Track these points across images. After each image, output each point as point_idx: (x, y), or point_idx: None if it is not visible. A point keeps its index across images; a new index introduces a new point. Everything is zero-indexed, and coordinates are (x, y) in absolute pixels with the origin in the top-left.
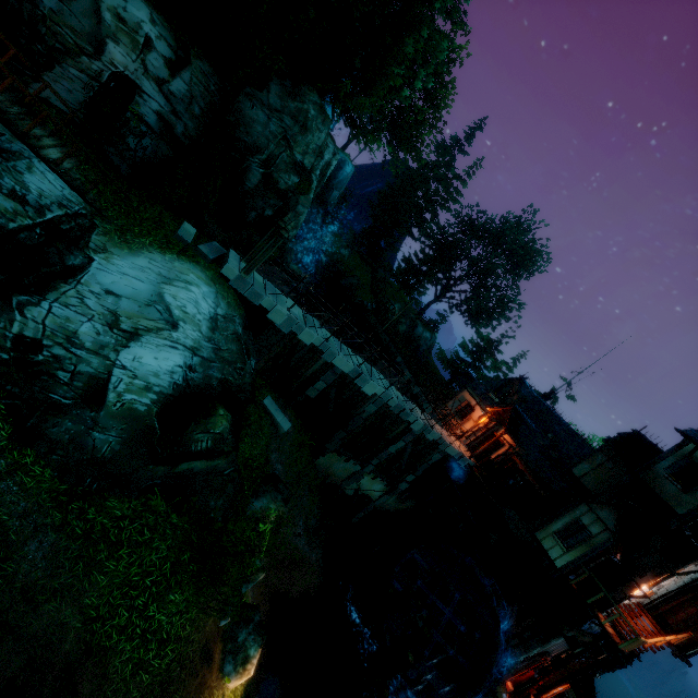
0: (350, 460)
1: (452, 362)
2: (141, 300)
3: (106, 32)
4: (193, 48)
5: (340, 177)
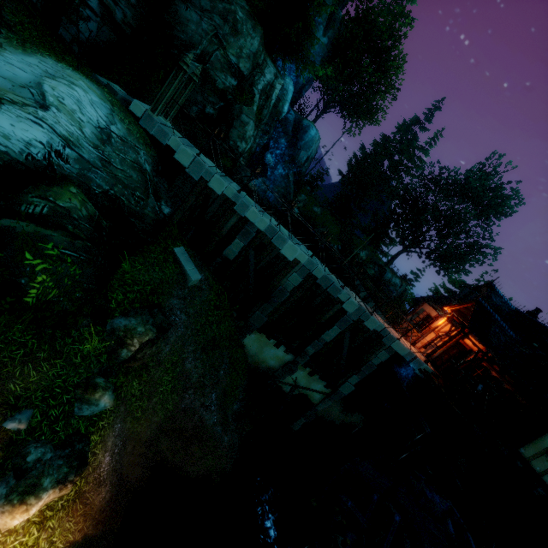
0: (281, 346)
1: None
2: (17, 82)
3: None
4: None
5: (306, 139)
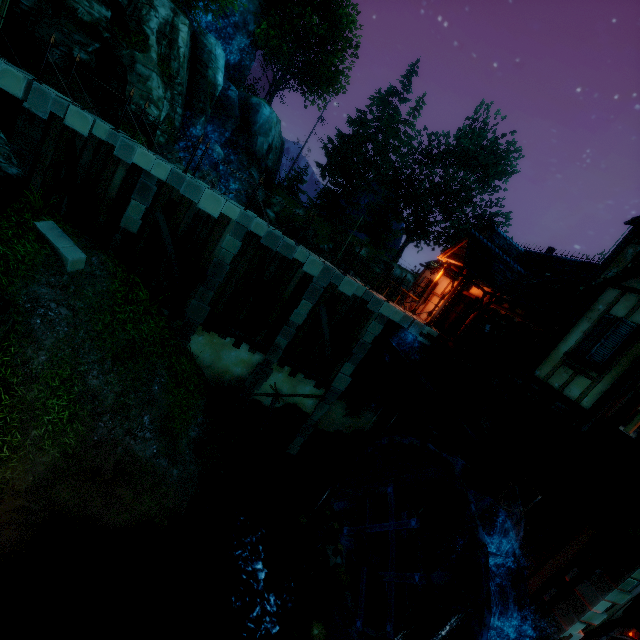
0: (243, 345)
1: None
2: None
3: None
4: None
5: (260, 121)
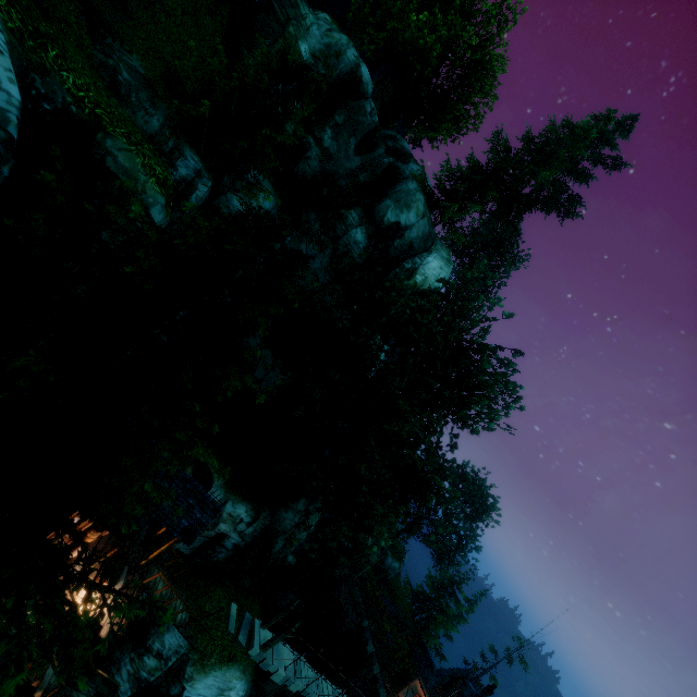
0: None
1: (417, 595)
2: None
3: (221, 519)
4: (262, 508)
5: None
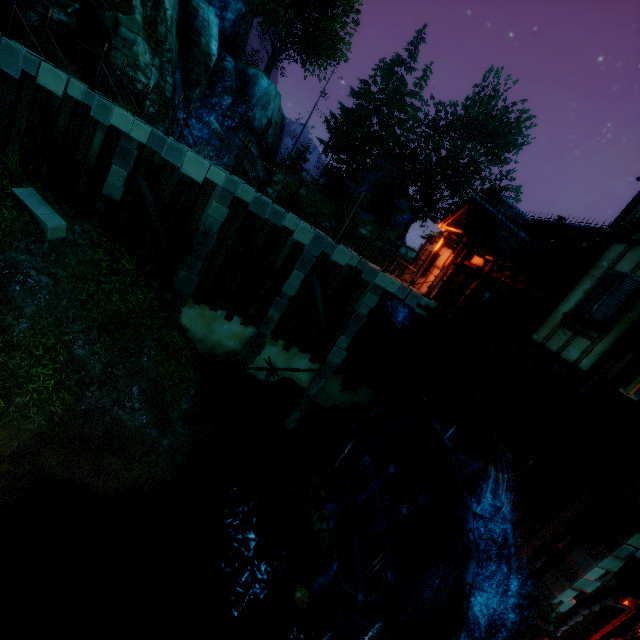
0: (235, 318)
1: None
2: None
3: None
4: None
5: (258, 93)
